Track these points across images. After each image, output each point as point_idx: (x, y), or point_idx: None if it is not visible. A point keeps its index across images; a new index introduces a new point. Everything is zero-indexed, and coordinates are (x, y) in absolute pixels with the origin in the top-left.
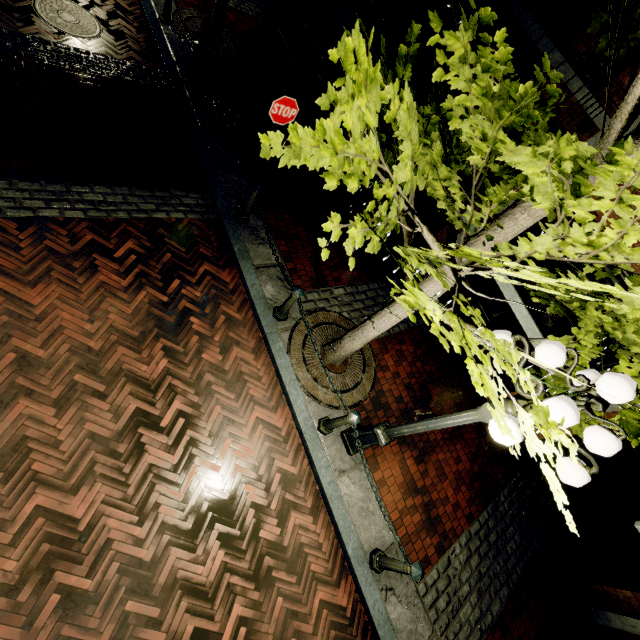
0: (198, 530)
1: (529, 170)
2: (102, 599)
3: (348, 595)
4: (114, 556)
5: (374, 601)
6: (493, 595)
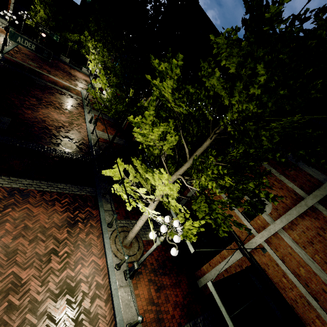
0: (60, 295)
1: (149, 178)
2: (20, 310)
3: None
4: (29, 295)
5: None
6: None
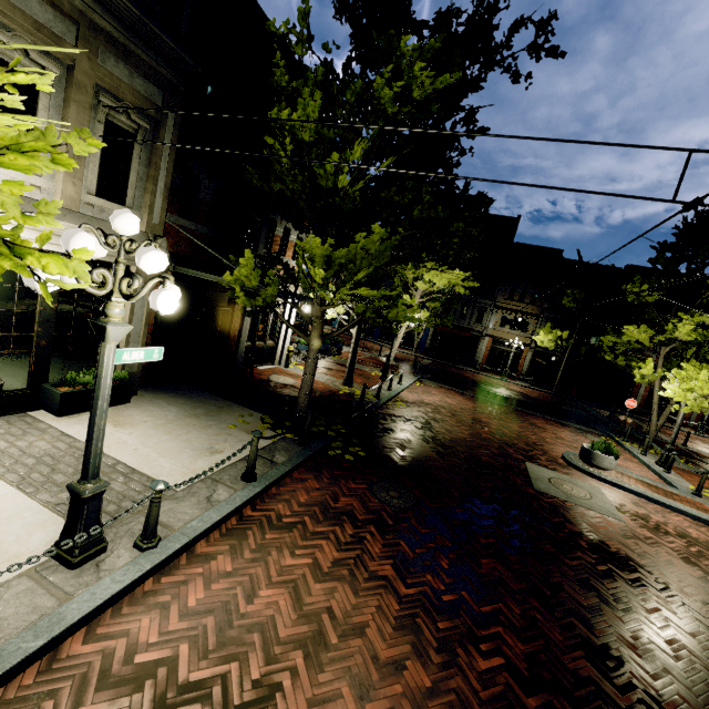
0: None
1: None
2: None
3: None
4: None
5: None
6: None
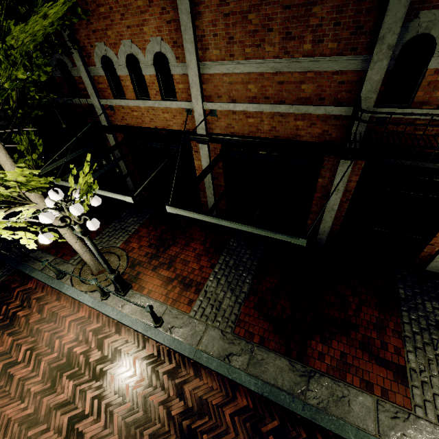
0: (55, 383)
1: None
2: None
3: (153, 347)
4: (14, 422)
5: (163, 338)
6: (242, 284)
